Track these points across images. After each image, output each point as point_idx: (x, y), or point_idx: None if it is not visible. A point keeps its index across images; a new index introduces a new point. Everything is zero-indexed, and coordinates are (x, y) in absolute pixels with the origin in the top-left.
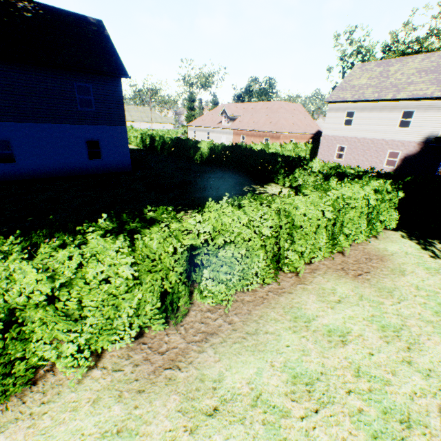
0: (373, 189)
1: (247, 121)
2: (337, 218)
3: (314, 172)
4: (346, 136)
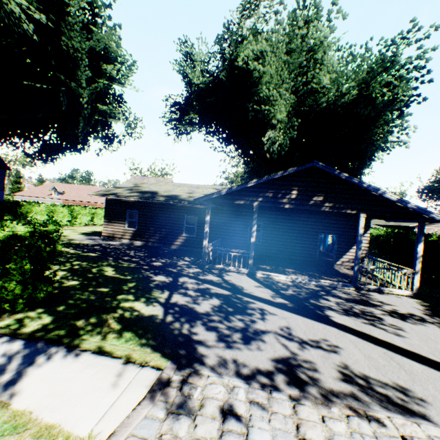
0: None
1: (74, 195)
2: None
3: None
4: None
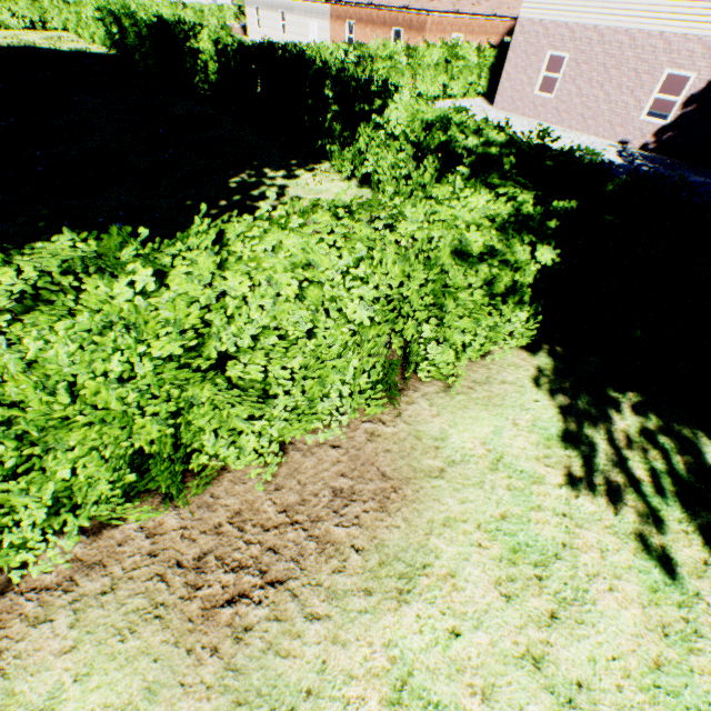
0: (422, 238)
1: None
2: (126, 414)
3: (396, 138)
4: (575, 22)
